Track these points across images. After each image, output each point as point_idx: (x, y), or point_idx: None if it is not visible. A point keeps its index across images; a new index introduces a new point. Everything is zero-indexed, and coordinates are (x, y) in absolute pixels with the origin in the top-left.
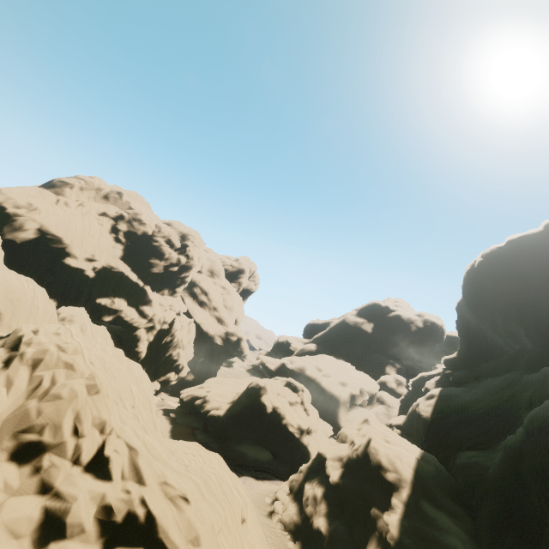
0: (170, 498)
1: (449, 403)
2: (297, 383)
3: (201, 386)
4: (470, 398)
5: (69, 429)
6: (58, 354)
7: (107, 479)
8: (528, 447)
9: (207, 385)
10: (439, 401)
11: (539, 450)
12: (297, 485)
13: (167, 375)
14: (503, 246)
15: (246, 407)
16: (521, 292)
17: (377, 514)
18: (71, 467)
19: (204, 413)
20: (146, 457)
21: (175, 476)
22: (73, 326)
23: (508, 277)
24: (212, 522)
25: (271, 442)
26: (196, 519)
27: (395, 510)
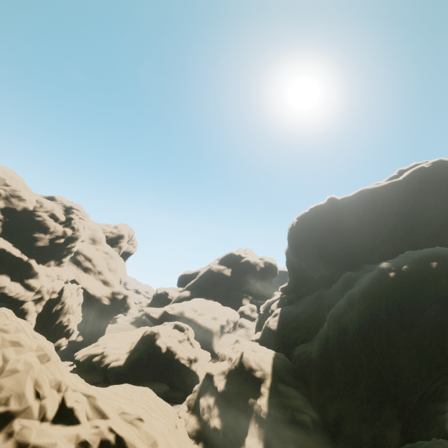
0: (129, 422)
1: (287, 317)
2: (183, 324)
3: (96, 344)
4: (298, 311)
5: (31, 395)
6: (2, 336)
7: (76, 423)
8: (330, 333)
9: (102, 342)
10: (281, 317)
11: (335, 333)
12: (193, 402)
13: (58, 341)
14: (308, 212)
15: (143, 353)
16: (319, 240)
17: (253, 401)
18: (40, 425)
19: (104, 367)
20: (103, 399)
21: (128, 406)
22: (3, 309)
23: (312, 231)
24: (161, 430)
25: (166, 376)
26: (151, 430)
27: (264, 395)
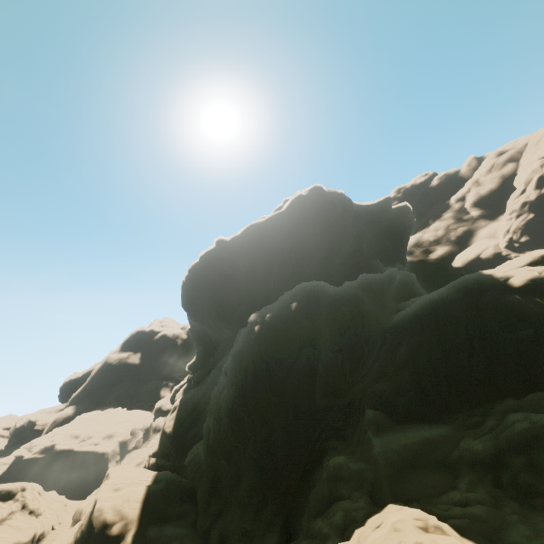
0: None
1: (186, 408)
2: (11, 486)
3: None
4: (200, 394)
5: None
6: None
7: None
8: (210, 423)
9: None
10: (179, 410)
11: (213, 423)
12: None
13: None
14: (199, 261)
15: None
16: (214, 295)
17: None
18: None
19: None
20: None
21: None
22: None
23: (205, 285)
24: None
25: None
26: None
27: None
